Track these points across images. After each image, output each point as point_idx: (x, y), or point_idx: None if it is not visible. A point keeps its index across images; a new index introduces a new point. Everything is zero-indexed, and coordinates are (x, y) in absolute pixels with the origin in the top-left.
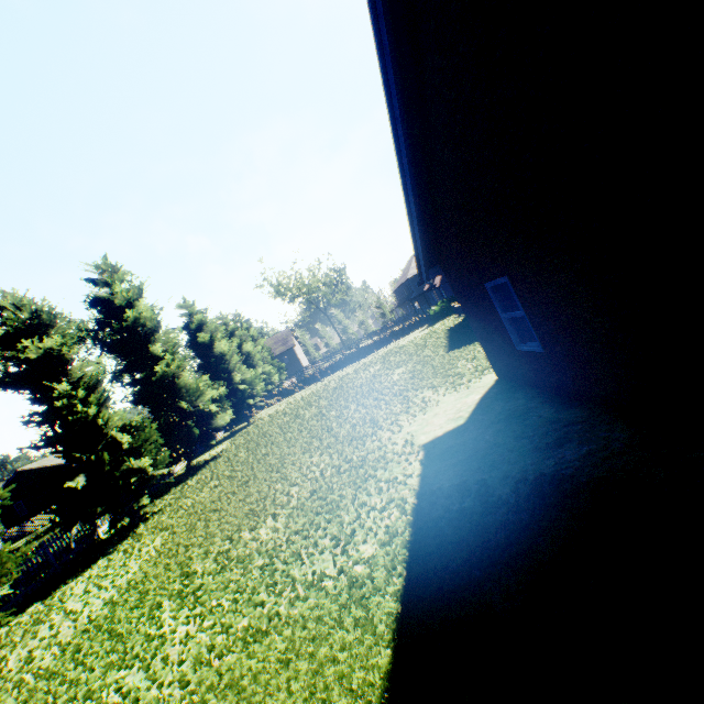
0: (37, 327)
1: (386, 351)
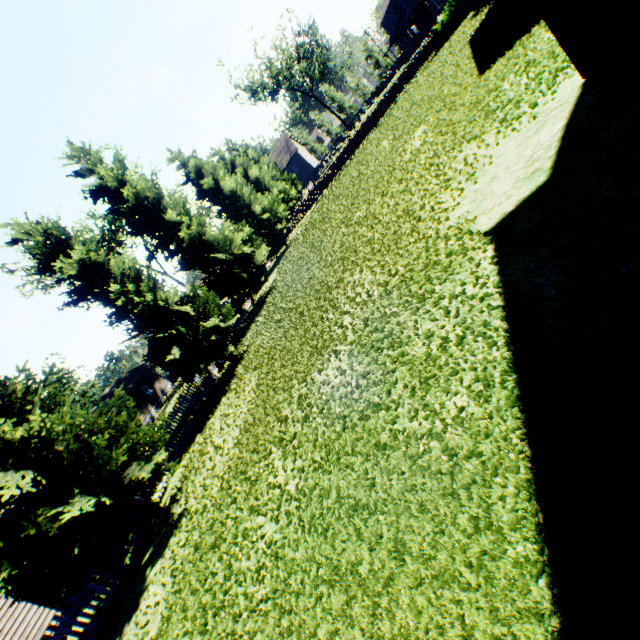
0: (58, 245)
1: (394, 112)
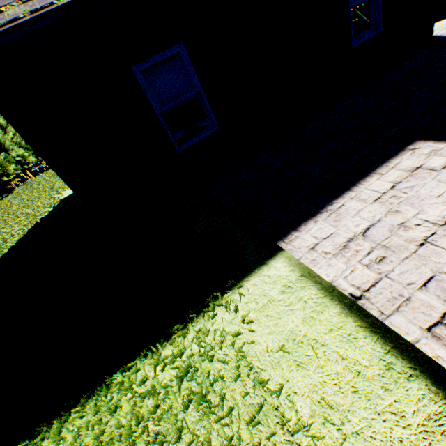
0: None
1: None
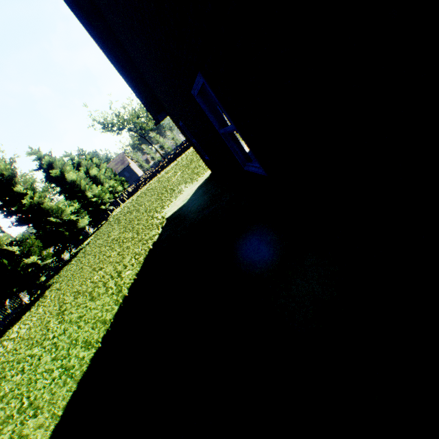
0: None
1: (180, 159)
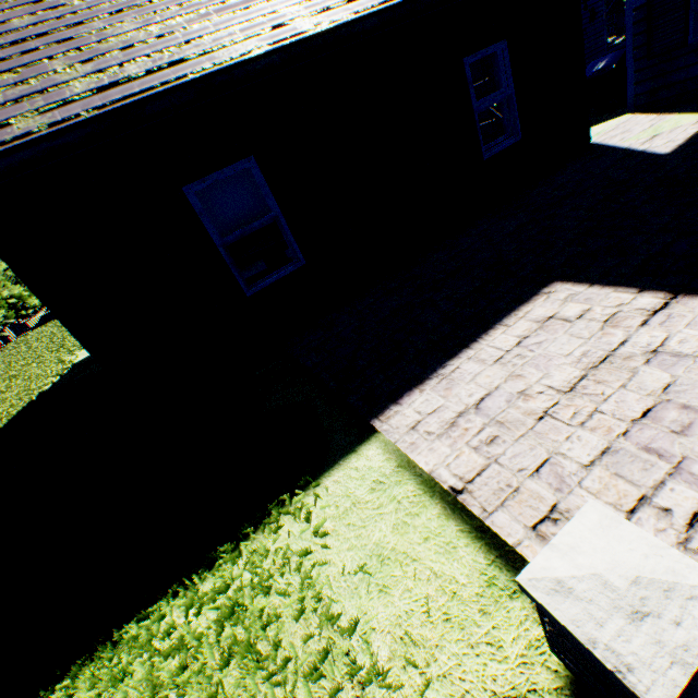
0: None
1: None
